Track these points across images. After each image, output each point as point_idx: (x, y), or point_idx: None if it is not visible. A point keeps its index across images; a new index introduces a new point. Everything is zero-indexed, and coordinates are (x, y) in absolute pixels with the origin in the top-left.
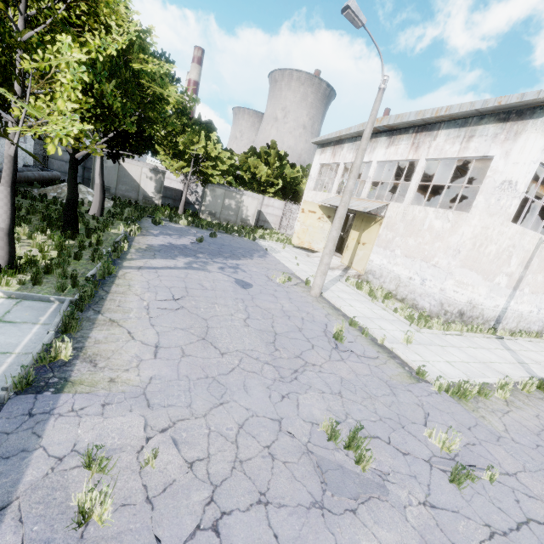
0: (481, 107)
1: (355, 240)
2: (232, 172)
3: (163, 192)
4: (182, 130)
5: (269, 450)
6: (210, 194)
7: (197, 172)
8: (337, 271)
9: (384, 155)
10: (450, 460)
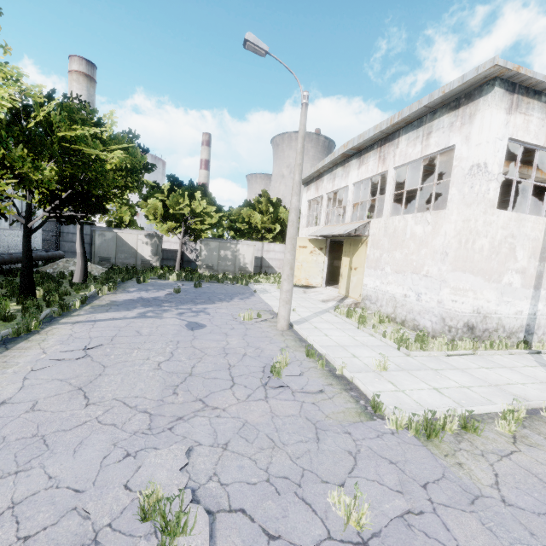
0: (428, 102)
1: (347, 267)
2: (234, 226)
3: (164, 255)
4: (168, 195)
5: (21, 544)
6: (205, 248)
7: (188, 230)
8: (331, 303)
9: (357, 175)
10: (358, 545)
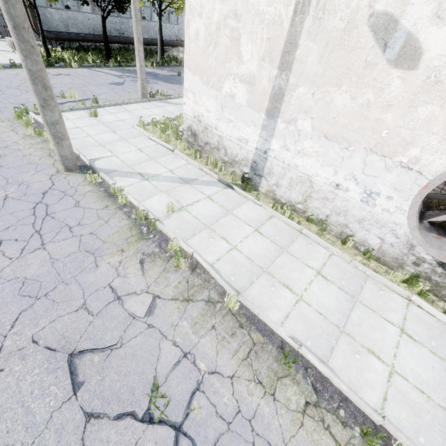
0: None
1: None
2: None
3: None
4: None
5: None
6: None
7: None
8: None
9: None
10: None
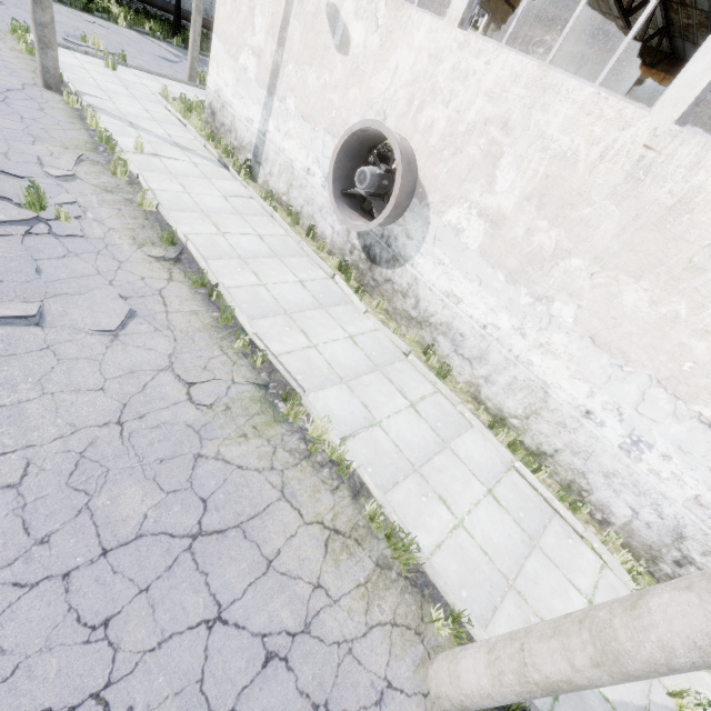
0: None
1: None
2: None
3: None
4: None
5: None
6: None
7: None
8: None
9: None
10: None
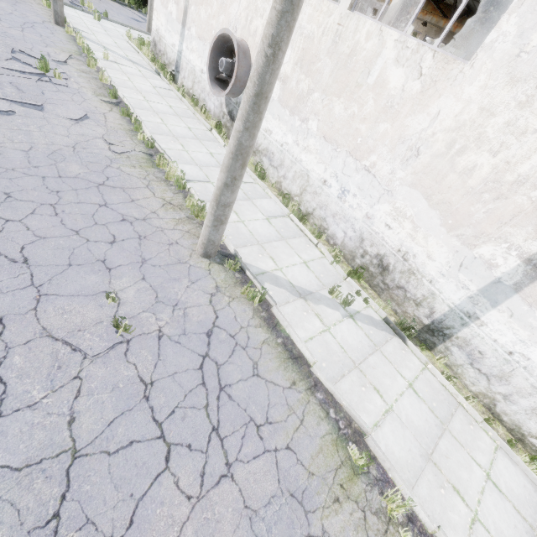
0: None
1: None
2: None
3: None
4: None
5: None
6: None
7: None
8: None
9: None
10: None
